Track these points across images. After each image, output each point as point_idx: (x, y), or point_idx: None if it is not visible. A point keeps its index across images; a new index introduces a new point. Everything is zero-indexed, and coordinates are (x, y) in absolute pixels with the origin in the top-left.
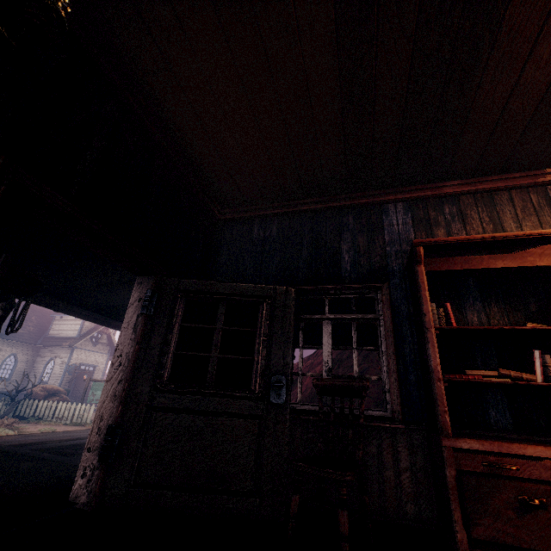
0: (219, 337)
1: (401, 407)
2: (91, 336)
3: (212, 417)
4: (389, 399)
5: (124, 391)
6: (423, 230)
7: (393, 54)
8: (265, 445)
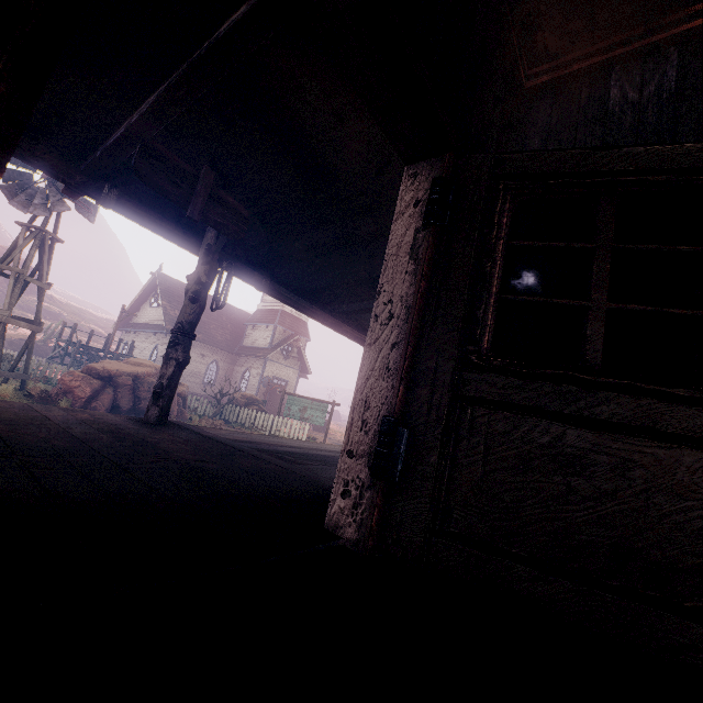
0: (605, 266)
1: None
2: (282, 348)
3: (608, 435)
4: None
5: (405, 361)
6: None
7: None
8: None
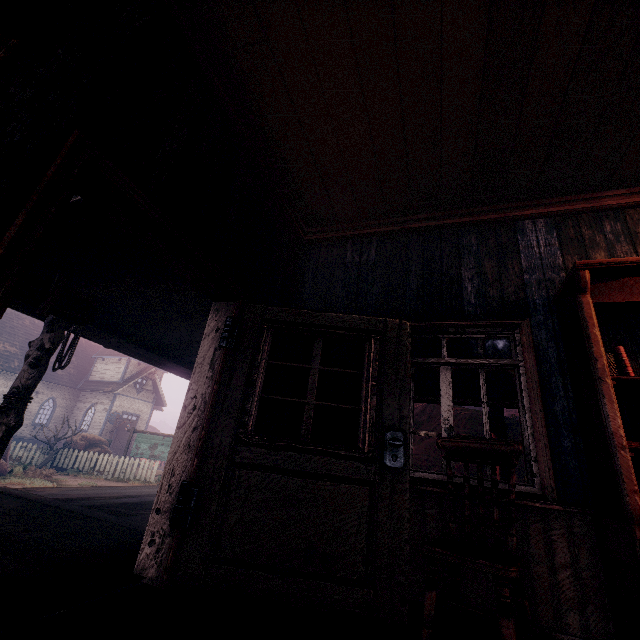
0: (315, 379)
1: (553, 482)
2: (135, 381)
3: (309, 480)
4: (537, 470)
5: (200, 440)
6: (574, 253)
7: (569, 6)
8: (379, 520)
